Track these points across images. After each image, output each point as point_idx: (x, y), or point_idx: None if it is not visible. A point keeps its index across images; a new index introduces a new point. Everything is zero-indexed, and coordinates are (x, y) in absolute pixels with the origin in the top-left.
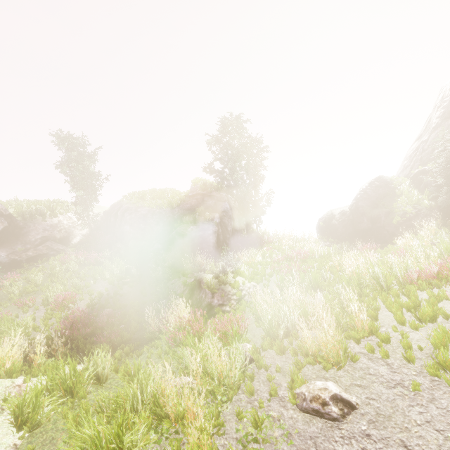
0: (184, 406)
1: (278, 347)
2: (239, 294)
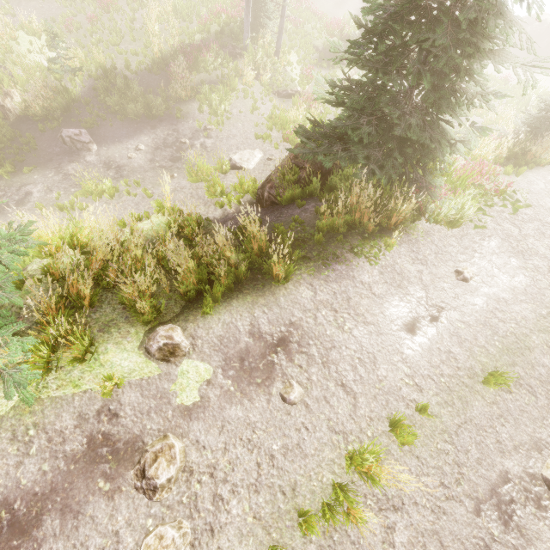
0: None
1: None
2: None
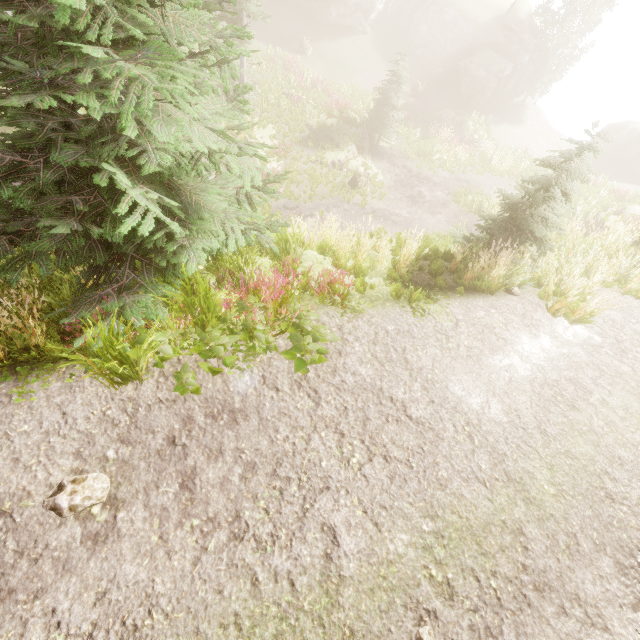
0: (446, 159)
1: (482, 164)
2: (480, 143)
